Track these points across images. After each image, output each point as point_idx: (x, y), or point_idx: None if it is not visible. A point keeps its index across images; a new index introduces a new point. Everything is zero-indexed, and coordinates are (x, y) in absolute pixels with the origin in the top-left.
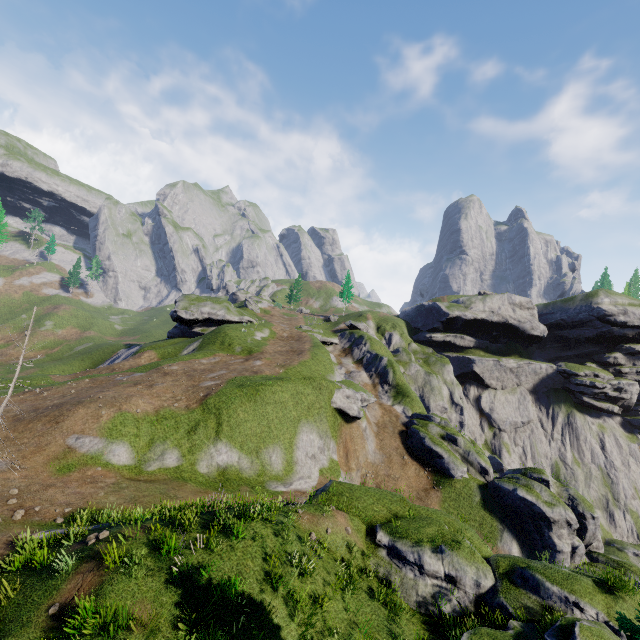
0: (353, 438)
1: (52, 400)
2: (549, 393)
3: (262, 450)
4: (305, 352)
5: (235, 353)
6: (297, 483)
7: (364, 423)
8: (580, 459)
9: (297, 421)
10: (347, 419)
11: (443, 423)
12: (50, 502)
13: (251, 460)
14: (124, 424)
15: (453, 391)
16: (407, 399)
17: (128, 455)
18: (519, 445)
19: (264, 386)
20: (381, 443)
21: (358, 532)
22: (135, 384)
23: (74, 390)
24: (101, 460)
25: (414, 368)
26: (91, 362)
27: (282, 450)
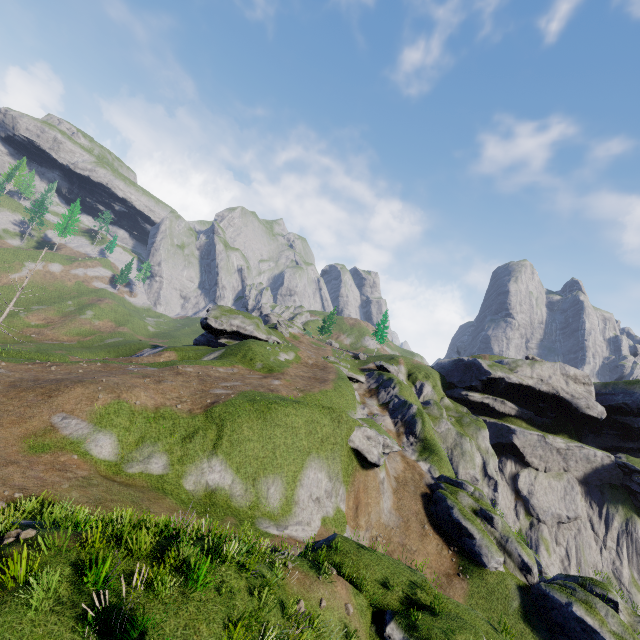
0: (367, 488)
1: (56, 375)
2: (603, 488)
3: (260, 478)
4: (328, 381)
5: (255, 369)
6: (293, 528)
7: (382, 473)
8: None
9: (306, 453)
10: (364, 464)
11: (477, 494)
12: (3, 481)
13: (245, 487)
14: (118, 414)
15: (487, 461)
16: (435, 457)
17: (112, 449)
18: (561, 545)
19: (277, 405)
20: (399, 502)
21: (361, 615)
22: (144, 376)
23: (82, 370)
24: (81, 447)
25: (445, 425)
26: (116, 355)
27: (283, 483)
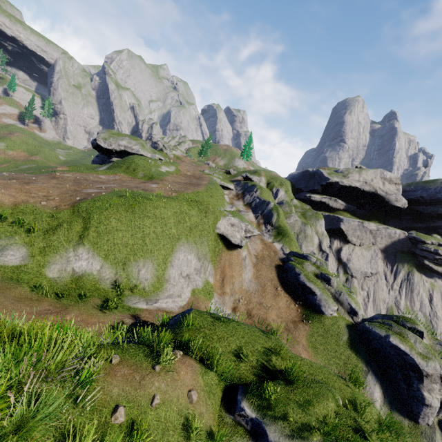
0: (232, 264)
1: None
2: (397, 254)
3: (131, 262)
4: (201, 185)
5: (137, 177)
6: (163, 301)
7: (245, 252)
8: (410, 307)
9: (176, 239)
10: (228, 246)
11: (318, 263)
12: None
13: (115, 271)
14: None
15: (322, 241)
16: (286, 239)
17: None
18: (365, 290)
19: (146, 199)
20: (258, 273)
21: (209, 396)
22: (11, 179)
23: None
24: None
25: (293, 218)
26: None
27: (154, 265)
